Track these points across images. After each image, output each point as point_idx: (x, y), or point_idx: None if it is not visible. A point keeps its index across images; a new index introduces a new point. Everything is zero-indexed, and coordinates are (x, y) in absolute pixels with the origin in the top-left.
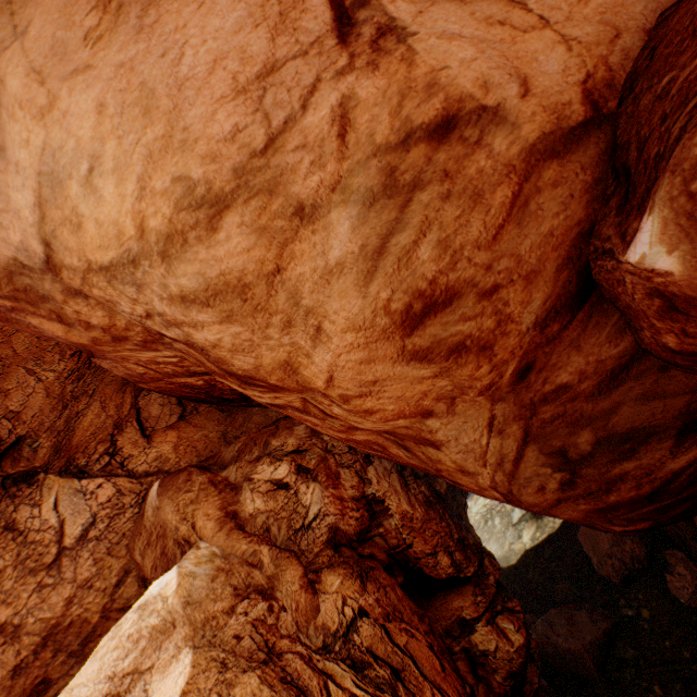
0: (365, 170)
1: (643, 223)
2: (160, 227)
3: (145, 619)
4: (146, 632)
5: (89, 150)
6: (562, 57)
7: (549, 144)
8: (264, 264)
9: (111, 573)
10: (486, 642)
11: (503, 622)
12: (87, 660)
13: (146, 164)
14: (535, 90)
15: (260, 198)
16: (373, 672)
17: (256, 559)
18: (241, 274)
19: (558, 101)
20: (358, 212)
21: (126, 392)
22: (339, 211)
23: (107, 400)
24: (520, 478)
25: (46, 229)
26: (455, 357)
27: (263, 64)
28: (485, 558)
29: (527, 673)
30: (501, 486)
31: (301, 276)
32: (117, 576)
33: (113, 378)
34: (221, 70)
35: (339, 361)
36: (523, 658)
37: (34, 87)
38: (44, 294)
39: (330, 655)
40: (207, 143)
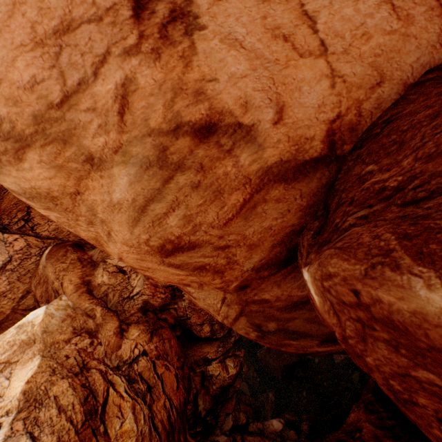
0: (142, 143)
1: (306, 269)
2: None
3: (19, 334)
4: (18, 342)
5: None
6: (324, 91)
7: (283, 169)
8: (66, 187)
9: (19, 291)
10: (214, 371)
11: (229, 362)
12: (3, 330)
13: None
14: (287, 120)
15: (55, 145)
16: (137, 385)
17: (92, 313)
18: (48, 191)
19: (303, 134)
20: (136, 172)
21: None
22: (120, 169)
23: None
24: (236, 326)
25: None
26: (199, 271)
27: (60, 19)
28: None
29: (235, 383)
30: (227, 325)
31: (94, 201)
32: (22, 293)
33: None
34: (20, 15)
35: (123, 254)
36: (232, 380)
37: None
38: None
39: (119, 371)
40: (9, 86)
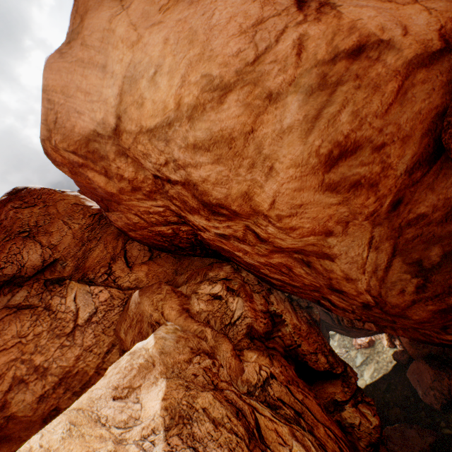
0: (309, 74)
1: None
2: (190, 102)
3: (135, 359)
4: (136, 366)
5: (156, 63)
6: (426, 17)
7: (420, 60)
8: (245, 126)
9: (104, 344)
10: (352, 417)
11: (363, 408)
12: None
13: (187, 69)
14: (411, 33)
15: (249, 87)
16: (282, 410)
17: (203, 335)
18: (231, 131)
19: (424, 39)
20: (303, 98)
21: (119, 240)
22: (292, 97)
23: (107, 243)
24: (387, 283)
25: (121, 108)
26: (353, 190)
27: (255, 20)
28: (347, 366)
29: (380, 451)
30: (373, 289)
31: (265, 134)
32: (107, 347)
33: (112, 231)
34: (233, 22)
35: (281, 188)
36: (378, 434)
37: (131, 32)
38: (102, 155)
39: (252, 397)
40: (222, 57)
